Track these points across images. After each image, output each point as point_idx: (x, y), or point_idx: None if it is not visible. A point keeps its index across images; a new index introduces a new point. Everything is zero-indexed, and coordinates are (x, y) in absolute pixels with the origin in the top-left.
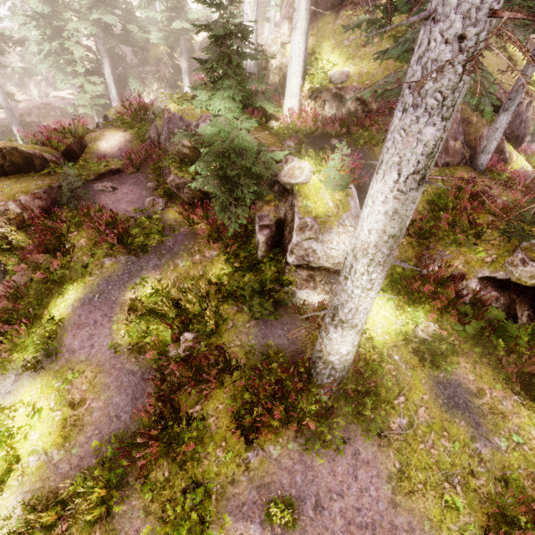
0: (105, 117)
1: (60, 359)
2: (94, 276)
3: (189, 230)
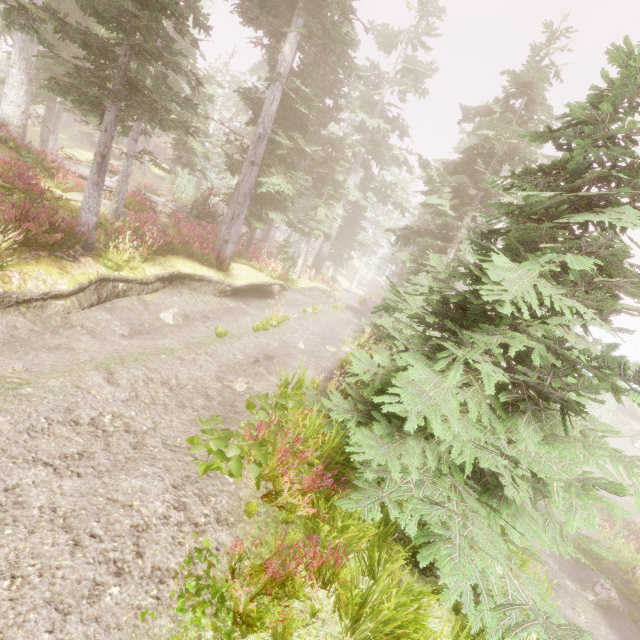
0: None
1: None
2: None
3: None
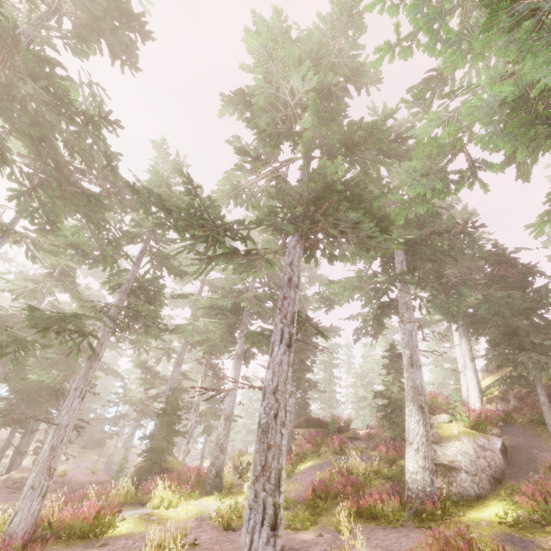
0: (367, 425)
1: (290, 480)
2: (321, 460)
3: (379, 457)
